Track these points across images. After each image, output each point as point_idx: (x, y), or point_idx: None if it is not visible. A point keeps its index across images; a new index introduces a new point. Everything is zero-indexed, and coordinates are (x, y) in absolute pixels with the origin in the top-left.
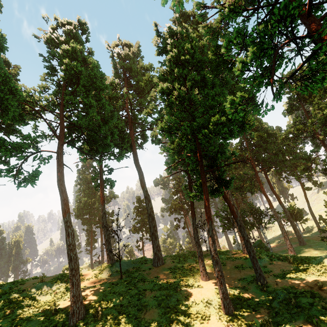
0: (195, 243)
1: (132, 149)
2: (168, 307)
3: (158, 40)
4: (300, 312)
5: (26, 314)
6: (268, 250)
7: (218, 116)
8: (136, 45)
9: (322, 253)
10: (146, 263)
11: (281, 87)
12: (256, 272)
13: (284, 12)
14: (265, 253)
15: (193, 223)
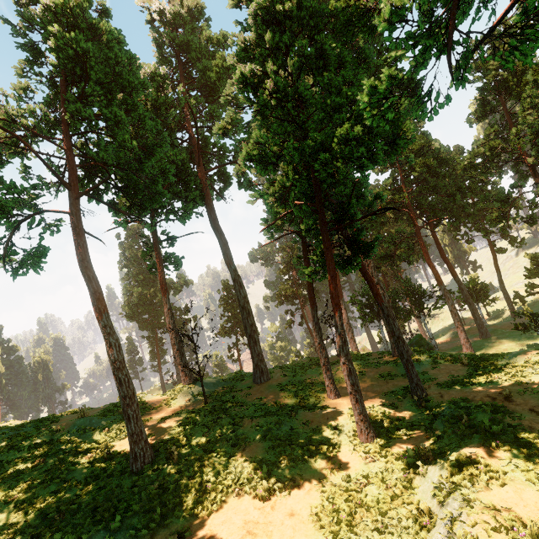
0: (318, 347)
1: (204, 201)
2: (278, 439)
3: None
4: (474, 433)
5: (65, 463)
6: (431, 349)
7: (349, 124)
8: None
9: (513, 347)
10: (243, 380)
11: (467, 56)
12: (411, 382)
13: None
14: (426, 354)
15: (314, 315)
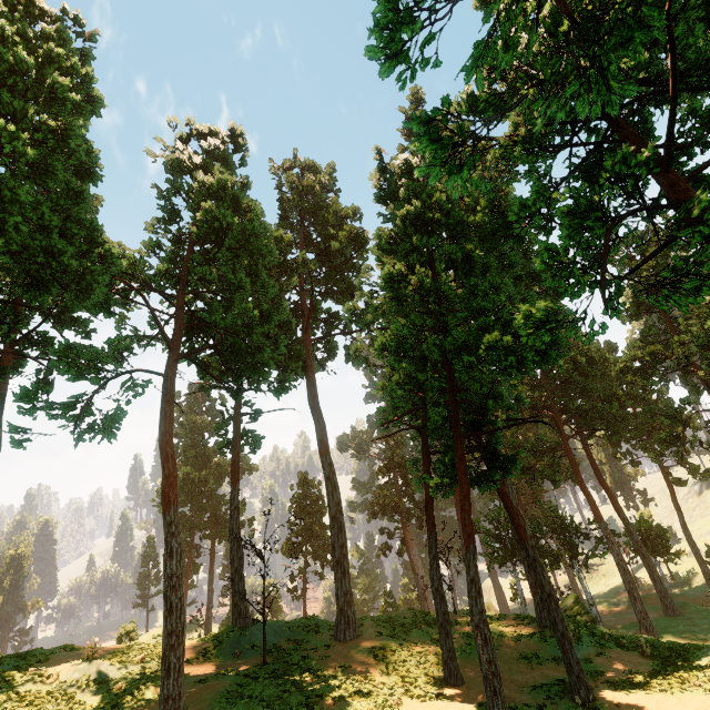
0: (434, 593)
1: (305, 373)
2: None
3: (382, 177)
4: None
5: None
6: (594, 622)
7: (499, 333)
8: (328, 169)
9: None
10: (318, 631)
11: (620, 290)
12: (570, 672)
13: (623, 167)
14: (587, 628)
15: (431, 544)
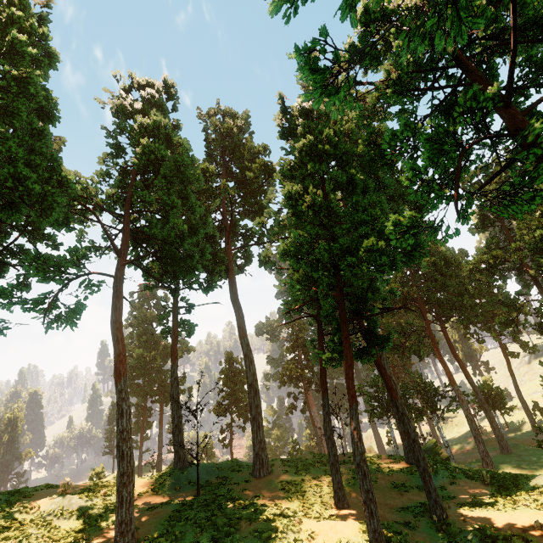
0: (327, 440)
1: (227, 275)
2: None
3: (284, 118)
4: None
5: None
6: (448, 459)
7: (374, 239)
8: (243, 115)
9: (540, 469)
10: (240, 470)
11: (469, 203)
12: (429, 497)
13: (473, 103)
14: (443, 464)
15: (325, 404)
